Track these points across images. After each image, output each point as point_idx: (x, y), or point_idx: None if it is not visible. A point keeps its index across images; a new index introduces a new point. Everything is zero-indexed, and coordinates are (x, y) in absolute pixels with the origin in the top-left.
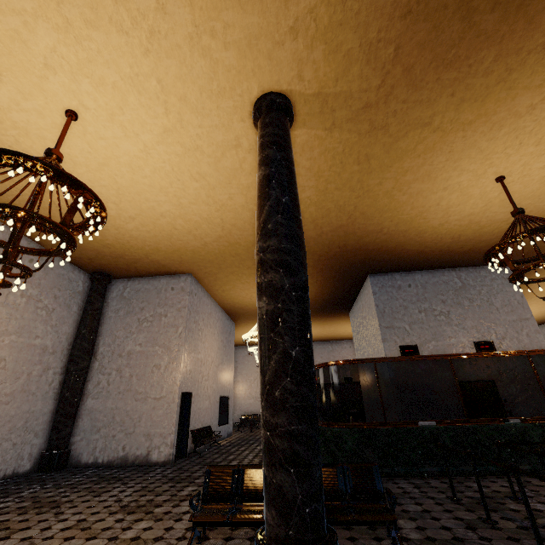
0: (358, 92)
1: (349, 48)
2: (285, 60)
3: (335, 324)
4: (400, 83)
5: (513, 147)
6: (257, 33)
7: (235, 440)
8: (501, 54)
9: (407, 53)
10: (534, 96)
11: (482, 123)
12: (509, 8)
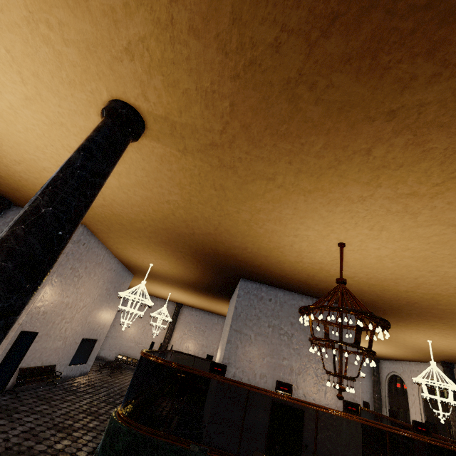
0: (203, 130)
1: (187, 87)
2: (127, 76)
3: (220, 304)
4: (241, 136)
5: (351, 224)
6: (94, 41)
7: (80, 383)
8: (329, 145)
9: (242, 112)
10: (363, 190)
11: (320, 196)
12: (332, 108)
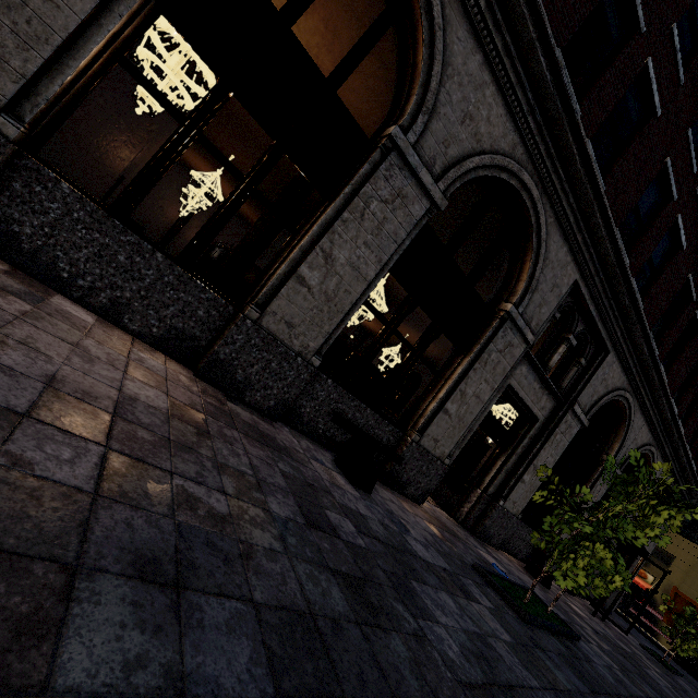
0: None
1: None
2: None
3: None
4: None
5: None
6: None
7: None
8: None
9: None
10: None
11: None
12: None
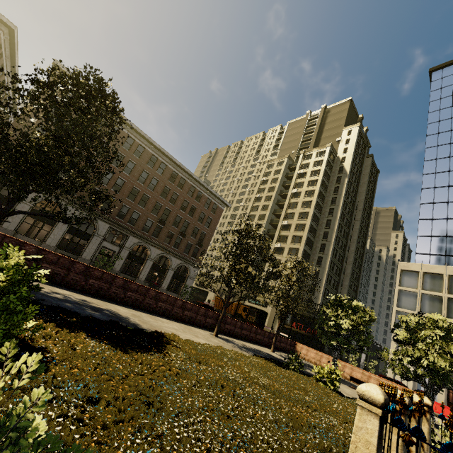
0: None
1: None
2: None
3: None
4: None
5: None
6: None
7: None
8: None
9: None
10: None
11: None
12: None
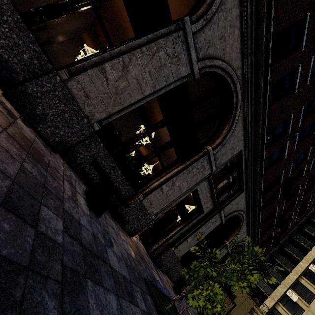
0: None
1: None
2: None
3: None
4: None
5: None
6: None
7: None
8: None
9: None
10: None
11: None
12: None
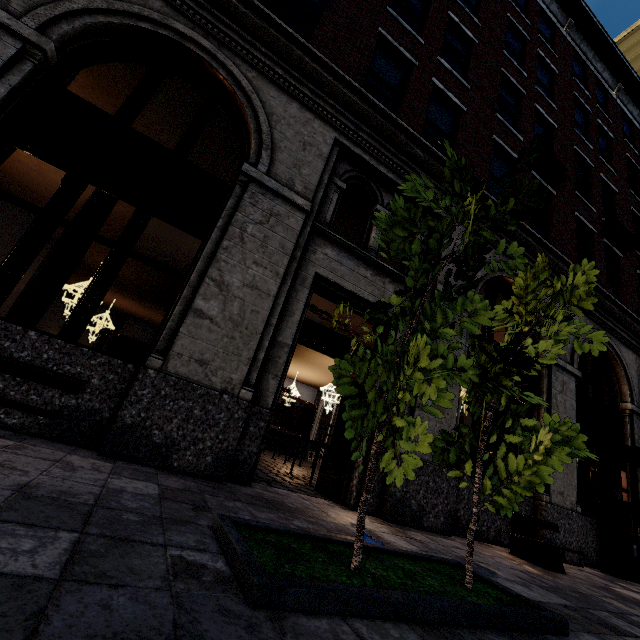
0: None
1: None
2: None
3: None
4: None
5: None
6: None
7: None
8: None
9: None
10: None
11: None
12: None
